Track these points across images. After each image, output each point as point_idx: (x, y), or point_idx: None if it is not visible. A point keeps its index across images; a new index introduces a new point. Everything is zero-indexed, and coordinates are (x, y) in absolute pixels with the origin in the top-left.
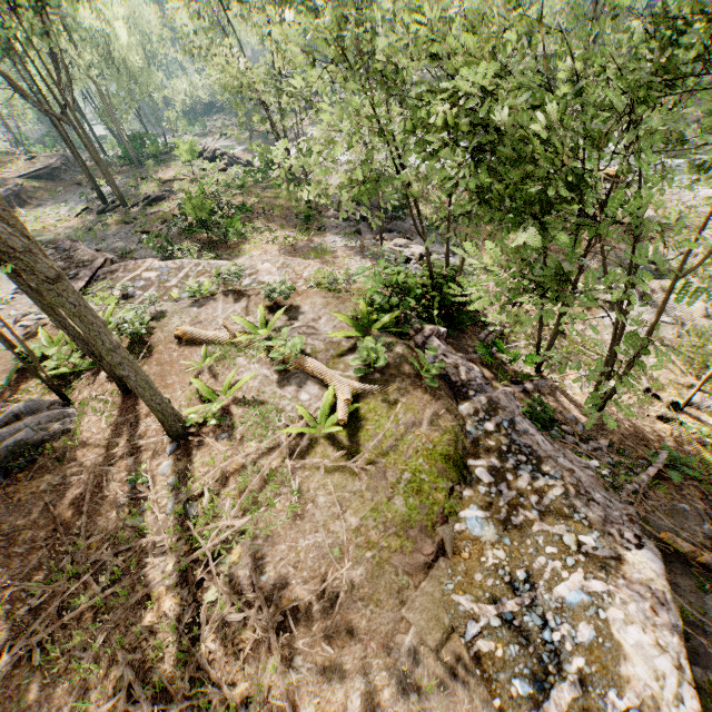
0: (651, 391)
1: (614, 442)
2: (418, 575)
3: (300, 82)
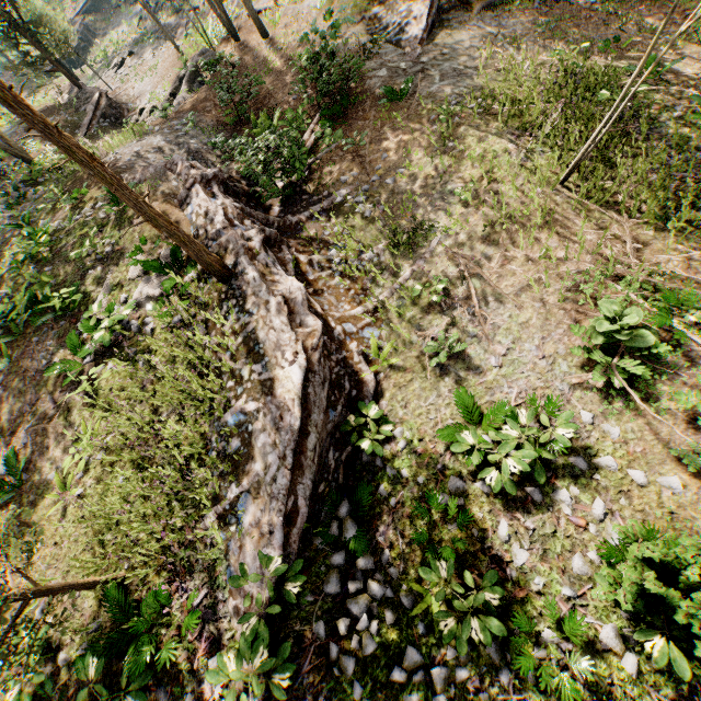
0: None
1: None
2: (355, 26)
3: None
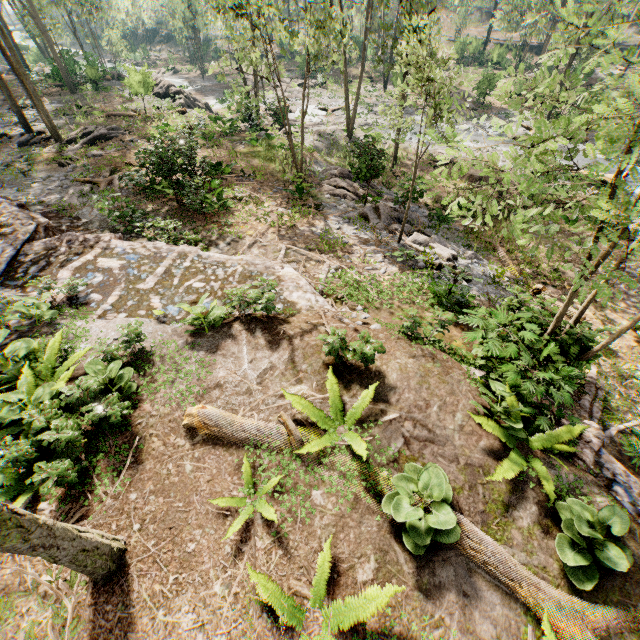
0: None
1: None
2: None
3: None
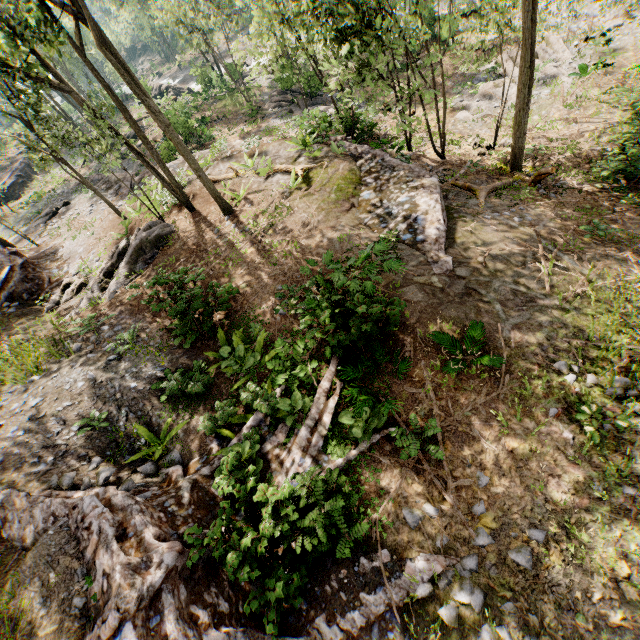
0: (477, 144)
1: (448, 169)
2: (344, 213)
3: (237, 5)
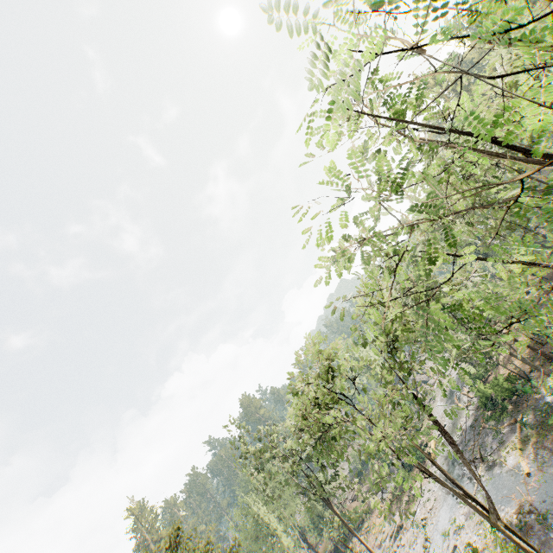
0: None
1: None
2: None
3: None
